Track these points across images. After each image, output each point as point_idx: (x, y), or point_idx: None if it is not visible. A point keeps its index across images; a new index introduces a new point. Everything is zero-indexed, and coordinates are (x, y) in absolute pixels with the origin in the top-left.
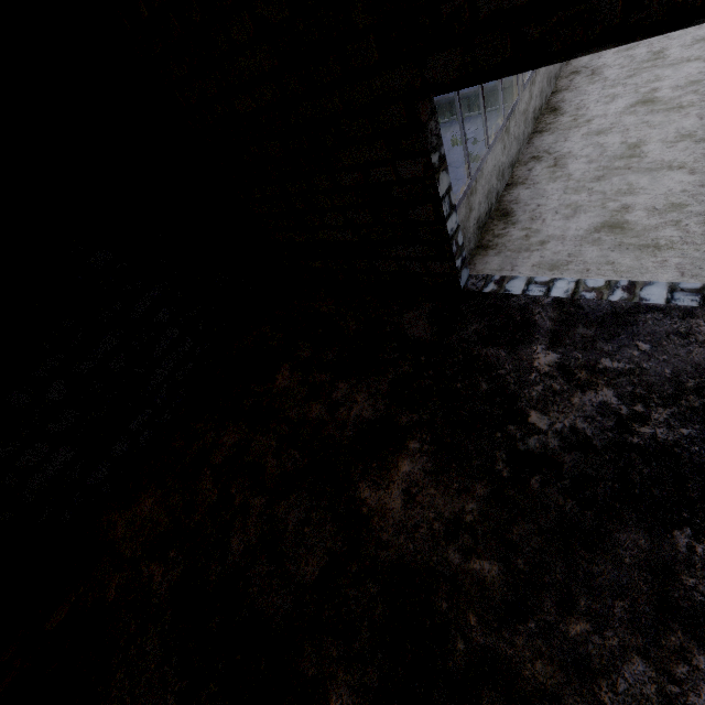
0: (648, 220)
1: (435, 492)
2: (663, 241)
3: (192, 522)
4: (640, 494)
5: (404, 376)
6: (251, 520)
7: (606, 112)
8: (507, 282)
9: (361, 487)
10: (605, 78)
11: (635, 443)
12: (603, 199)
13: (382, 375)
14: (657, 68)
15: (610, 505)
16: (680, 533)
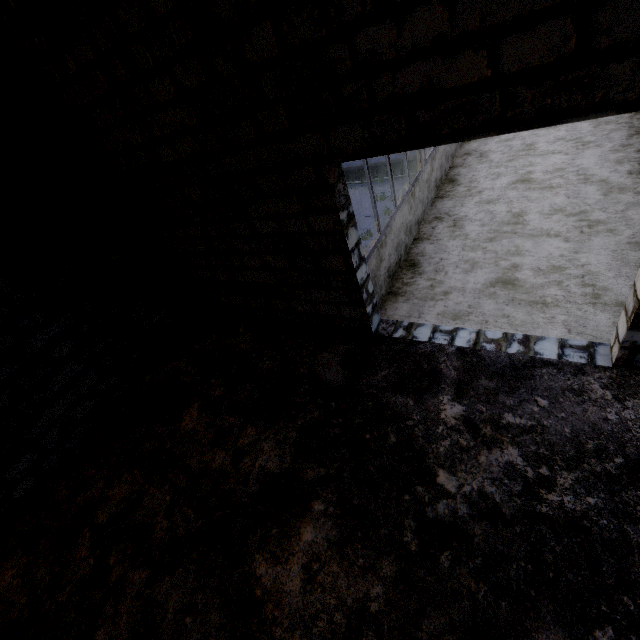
0: (535, 279)
1: (338, 570)
2: (549, 299)
3: (53, 605)
4: (555, 578)
5: (314, 422)
6: (125, 604)
7: (493, 186)
8: (414, 329)
9: (258, 560)
10: (491, 160)
11: (544, 513)
12: (495, 258)
13: (292, 420)
14: (530, 156)
15: (525, 592)
16: (602, 634)
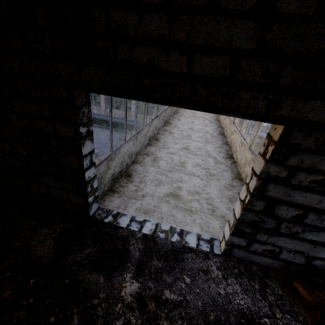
0: (188, 196)
1: None
2: (194, 209)
3: None
4: None
5: (1, 304)
6: None
7: (174, 147)
8: (120, 217)
9: None
10: (174, 136)
11: None
12: (171, 181)
13: None
14: (189, 140)
15: None
16: None
